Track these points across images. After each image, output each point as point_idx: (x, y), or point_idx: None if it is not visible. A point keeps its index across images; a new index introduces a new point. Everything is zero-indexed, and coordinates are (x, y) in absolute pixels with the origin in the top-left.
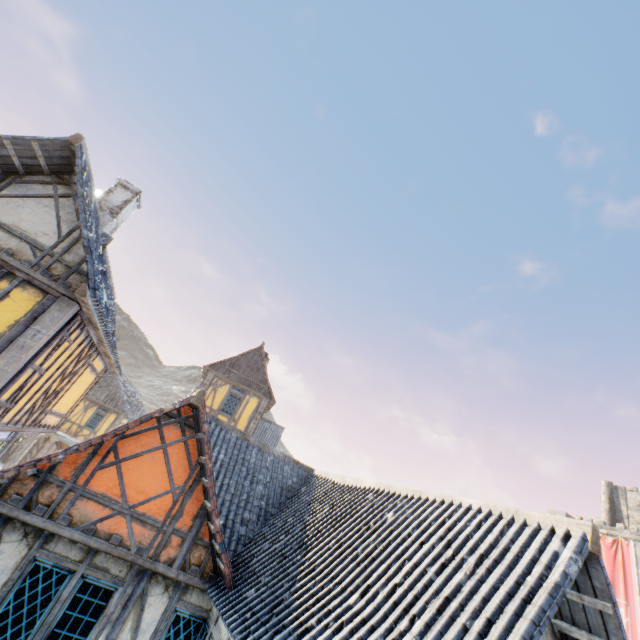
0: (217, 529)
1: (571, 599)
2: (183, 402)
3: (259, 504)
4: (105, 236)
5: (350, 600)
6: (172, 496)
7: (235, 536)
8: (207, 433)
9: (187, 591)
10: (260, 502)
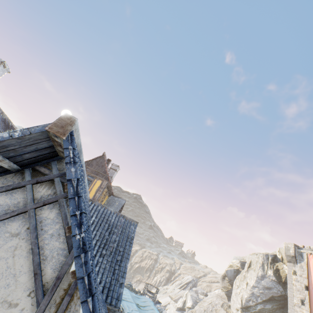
0: None
1: None
2: None
3: None
4: None
5: None
6: None
7: None
8: None
9: None
10: None
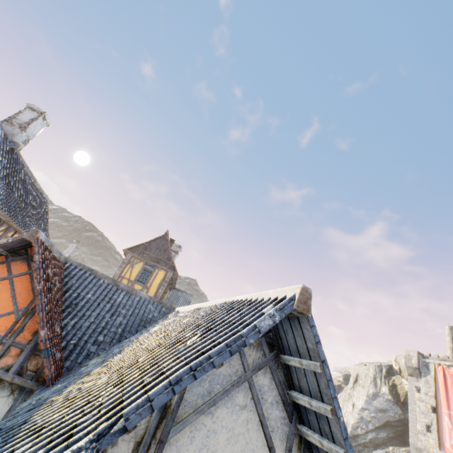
0: (41, 338)
1: (297, 367)
2: (16, 238)
3: (116, 330)
4: (13, 142)
5: (99, 380)
6: (14, 316)
7: (84, 352)
8: (37, 262)
9: (32, 394)
10: (117, 329)
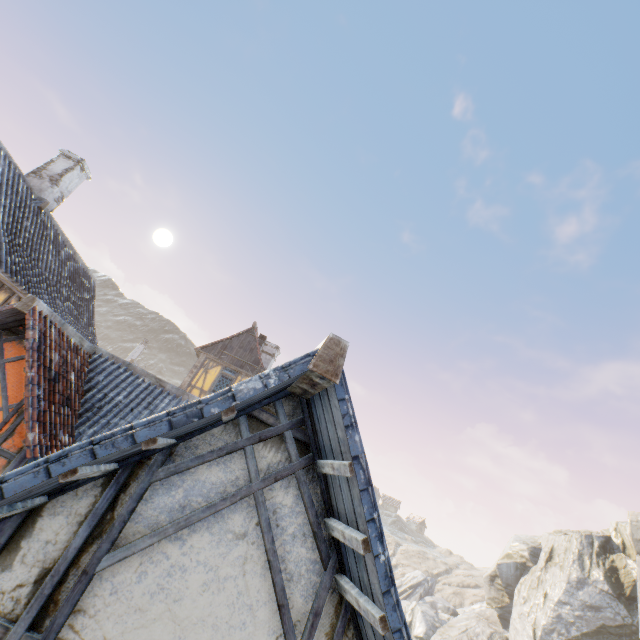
0: (29, 444)
1: (333, 476)
2: (6, 307)
3: None
4: (40, 199)
5: None
6: (3, 414)
7: None
8: (31, 340)
9: None
10: None
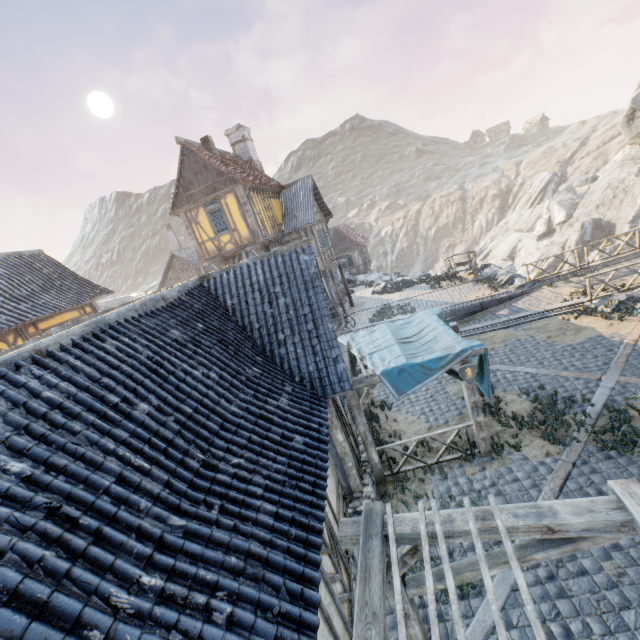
0: None
1: None
2: None
3: None
4: None
5: None
6: None
7: None
8: None
9: None
10: None
